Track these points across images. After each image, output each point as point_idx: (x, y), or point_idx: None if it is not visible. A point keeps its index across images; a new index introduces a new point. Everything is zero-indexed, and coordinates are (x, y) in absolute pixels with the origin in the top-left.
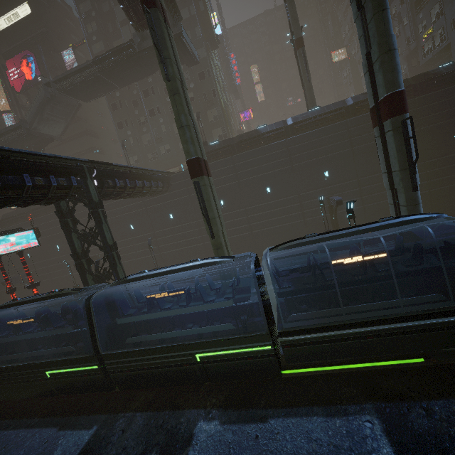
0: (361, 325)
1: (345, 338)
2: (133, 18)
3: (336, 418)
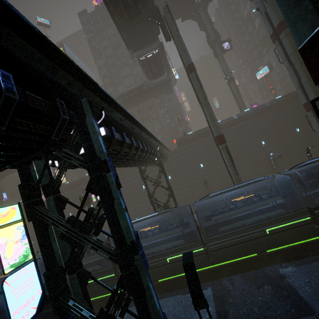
0: None
1: None
2: (150, 75)
3: None
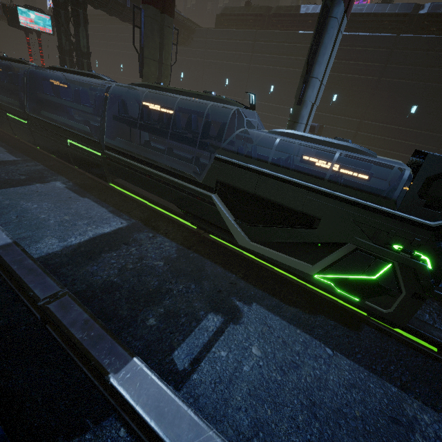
0: (145, 163)
1: (136, 170)
2: None
3: (112, 214)
